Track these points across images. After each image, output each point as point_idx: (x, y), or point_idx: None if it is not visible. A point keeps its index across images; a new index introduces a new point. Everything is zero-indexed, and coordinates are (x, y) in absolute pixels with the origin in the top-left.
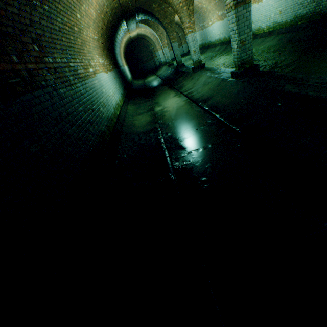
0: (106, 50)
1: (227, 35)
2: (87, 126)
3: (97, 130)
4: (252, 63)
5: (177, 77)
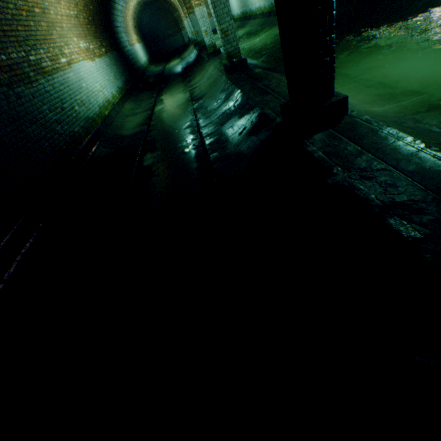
0: (93, 27)
1: (266, 3)
2: (52, 126)
3: (67, 131)
4: (240, 56)
5: (195, 65)
